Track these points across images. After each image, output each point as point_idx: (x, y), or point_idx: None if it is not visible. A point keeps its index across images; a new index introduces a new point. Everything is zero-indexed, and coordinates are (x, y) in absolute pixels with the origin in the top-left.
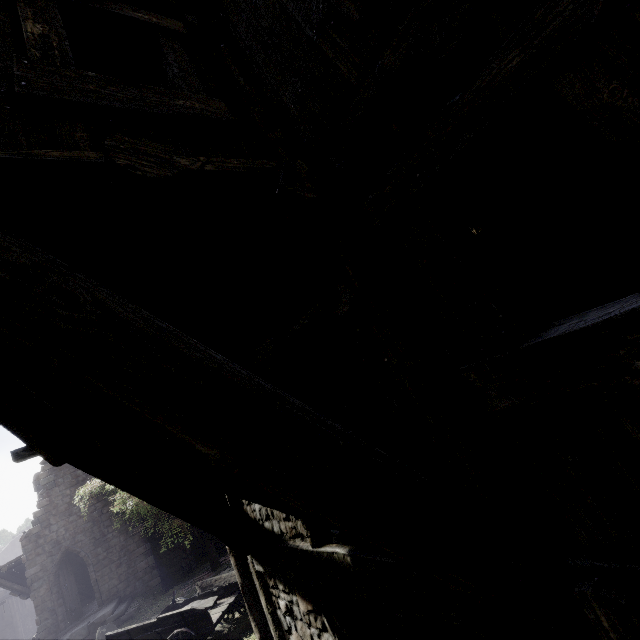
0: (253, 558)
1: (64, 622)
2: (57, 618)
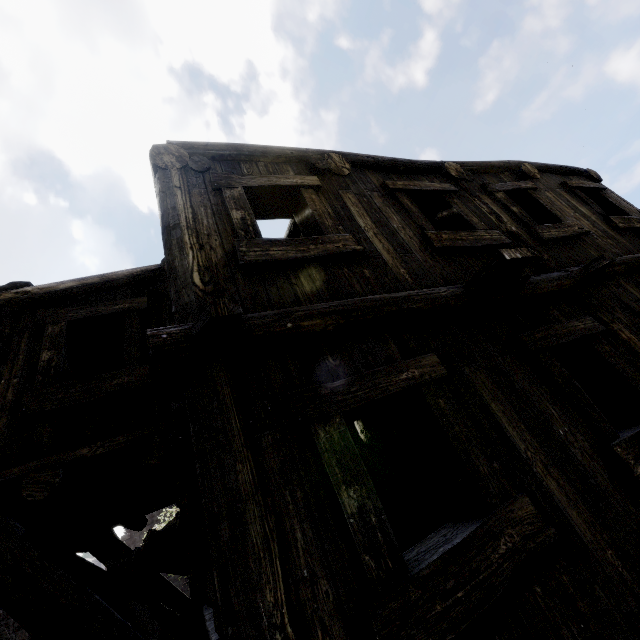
0: None
1: None
2: None
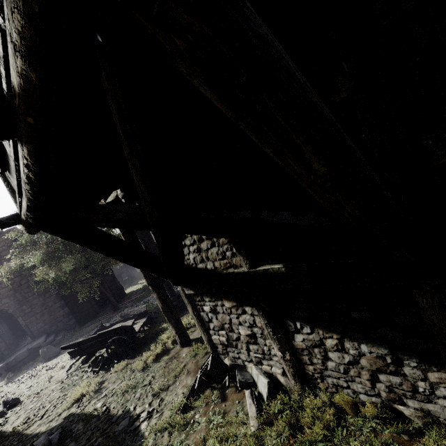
0: (184, 287)
1: (7, 351)
2: (0, 349)
